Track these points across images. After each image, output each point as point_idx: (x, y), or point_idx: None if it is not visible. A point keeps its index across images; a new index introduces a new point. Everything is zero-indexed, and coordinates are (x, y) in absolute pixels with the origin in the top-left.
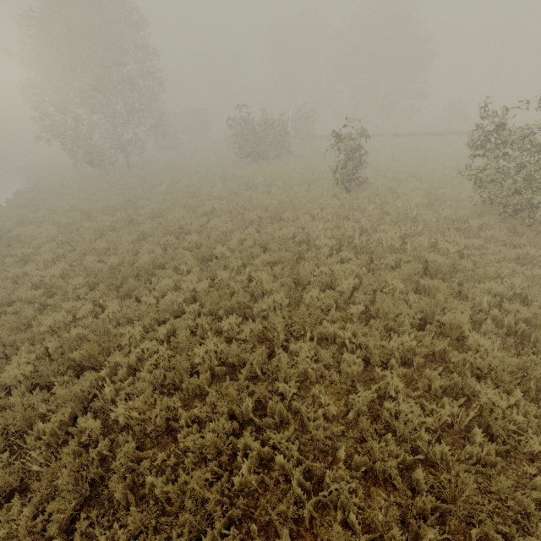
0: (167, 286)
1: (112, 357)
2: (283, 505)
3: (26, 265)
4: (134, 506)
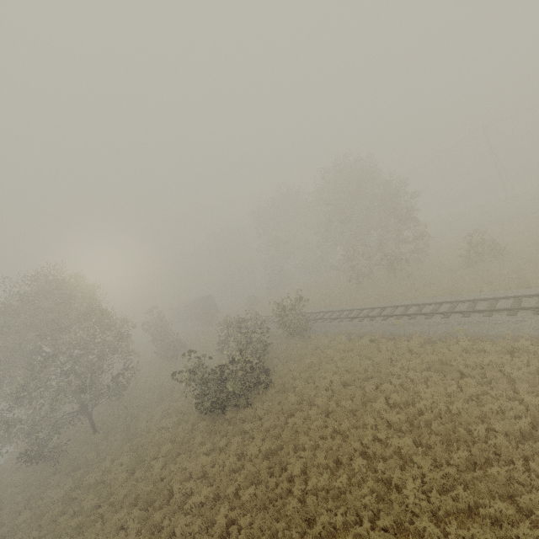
0: None
1: None
2: None
3: None
4: None
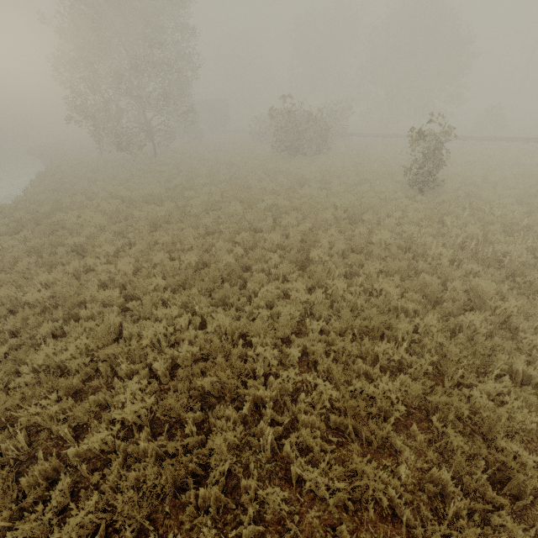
0: (270, 295)
1: (251, 389)
2: None
3: (88, 258)
4: None
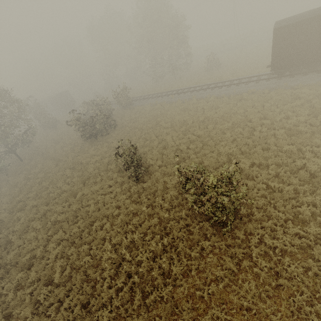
0: None
1: None
2: None
3: None
4: None
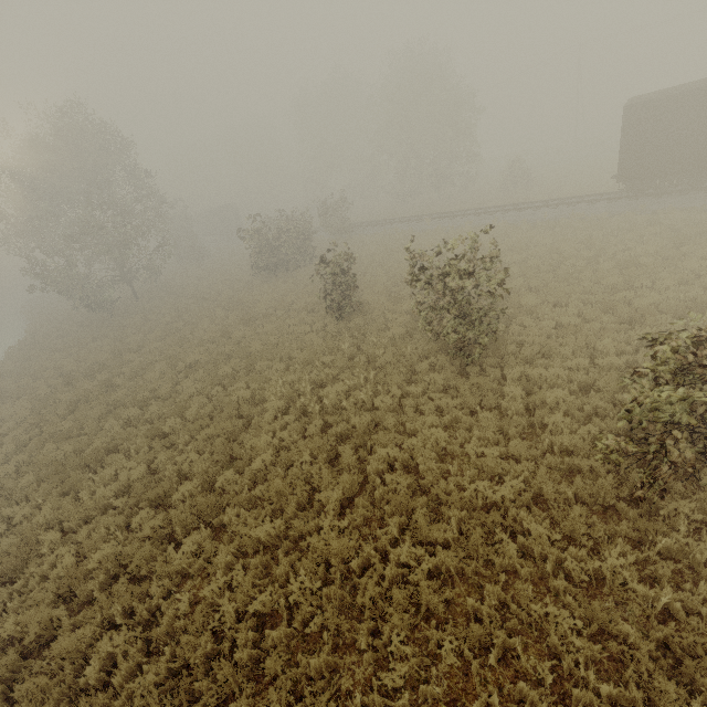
0: (108, 476)
1: (27, 569)
2: (96, 699)
3: None
4: None
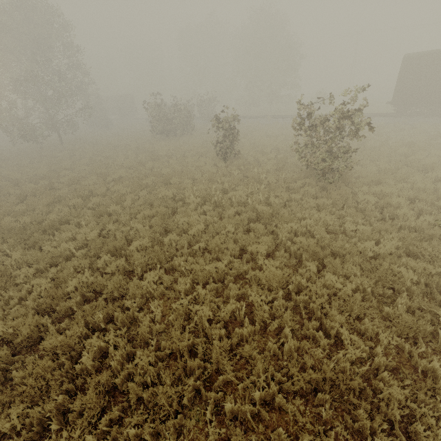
0: (66, 238)
1: (6, 293)
2: (100, 377)
3: None
4: (2, 394)
